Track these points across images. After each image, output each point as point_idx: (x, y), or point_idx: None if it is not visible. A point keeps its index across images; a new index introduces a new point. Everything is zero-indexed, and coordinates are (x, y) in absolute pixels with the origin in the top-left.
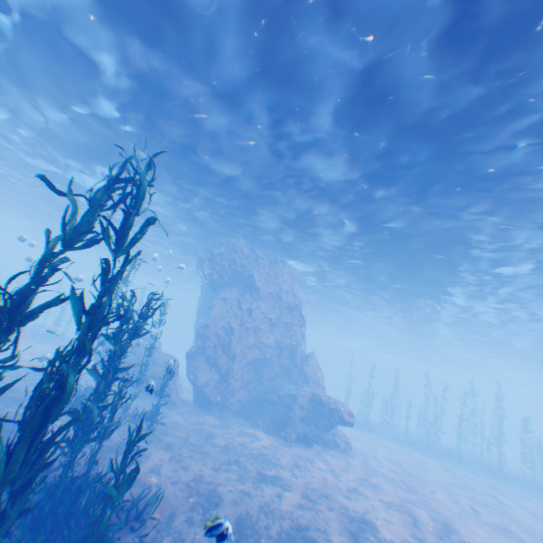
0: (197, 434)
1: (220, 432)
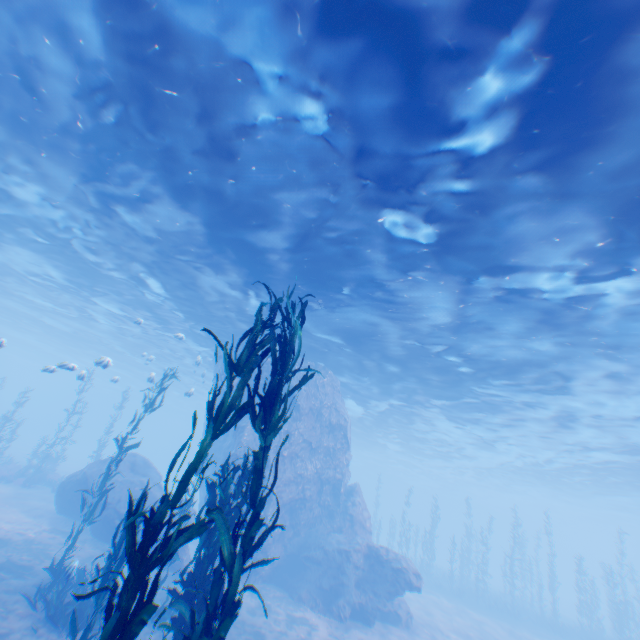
0: (241, 634)
1: (264, 622)
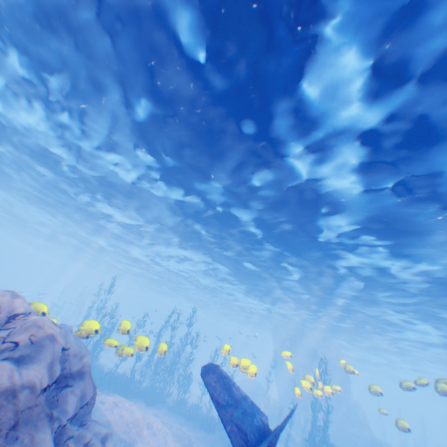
0: None
1: None
